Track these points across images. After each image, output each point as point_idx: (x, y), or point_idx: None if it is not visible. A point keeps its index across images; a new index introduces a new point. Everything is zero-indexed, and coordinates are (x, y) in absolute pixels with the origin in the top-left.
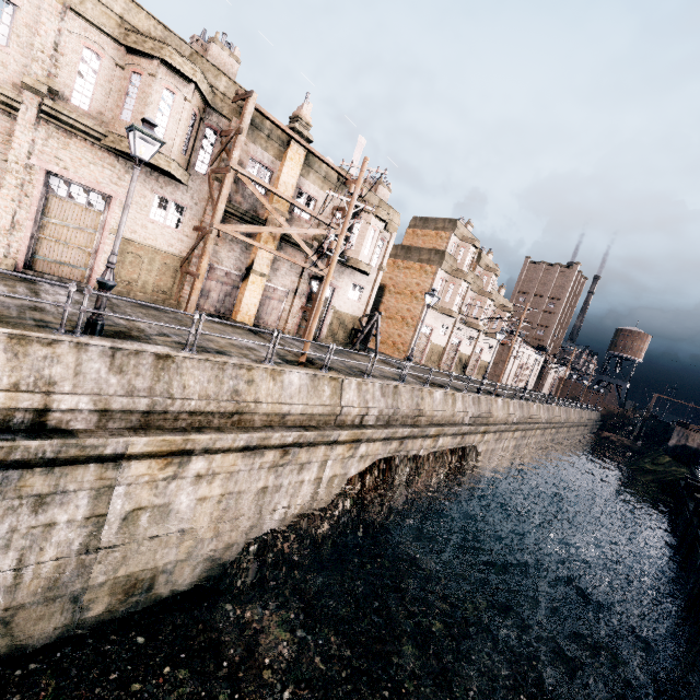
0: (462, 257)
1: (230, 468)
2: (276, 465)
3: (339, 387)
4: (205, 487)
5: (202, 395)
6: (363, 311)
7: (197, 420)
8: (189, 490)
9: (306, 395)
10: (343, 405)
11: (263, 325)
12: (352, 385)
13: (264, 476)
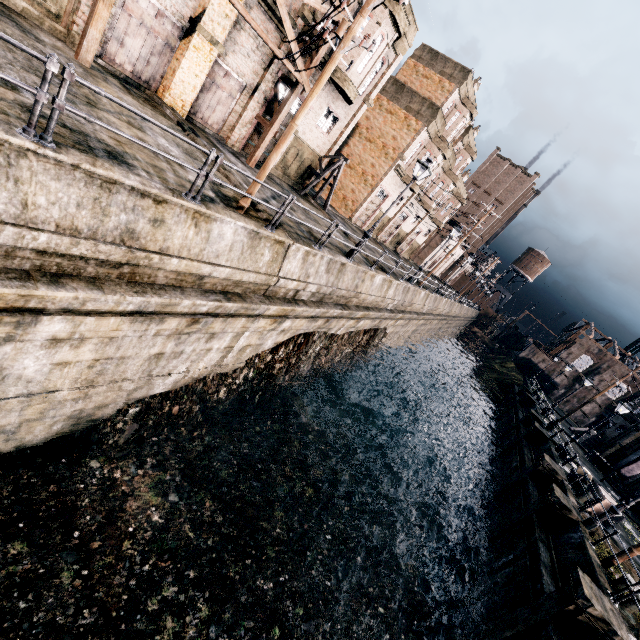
0: (452, 124)
1: (109, 333)
2: (179, 333)
3: (283, 254)
4: (67, 351)
5: (65, 226)
6: (328, 149)
7: (54, 263)
8: (39, 354)
9: (239, 256)
10: (281, 275)
11: (200, 122)
12: (299, 254)
13: (160, 342)
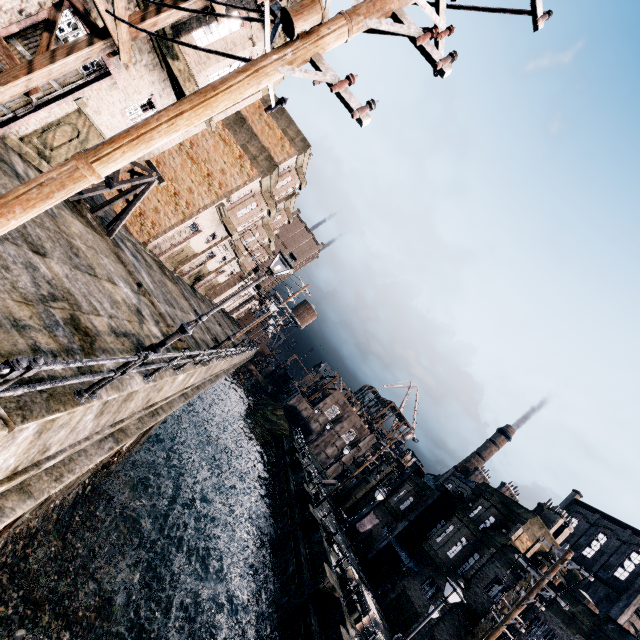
0: (284, 185)
1: None
2: None
3: None
4: None
5: None
6: None
7: None
8: None
9: None
10: None
11: None
12: (26, 430)
13: None
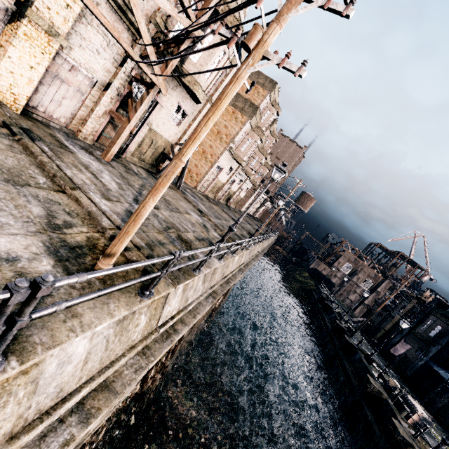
0: (266, 118)
1: None
2: None
3: (162, 303)
4: None
5: None
6: (178, 138)
7: None
8: None
9: (101, 356)
10: (160, 323)
11: (43, 115)
12: (179, 289)
13: None
